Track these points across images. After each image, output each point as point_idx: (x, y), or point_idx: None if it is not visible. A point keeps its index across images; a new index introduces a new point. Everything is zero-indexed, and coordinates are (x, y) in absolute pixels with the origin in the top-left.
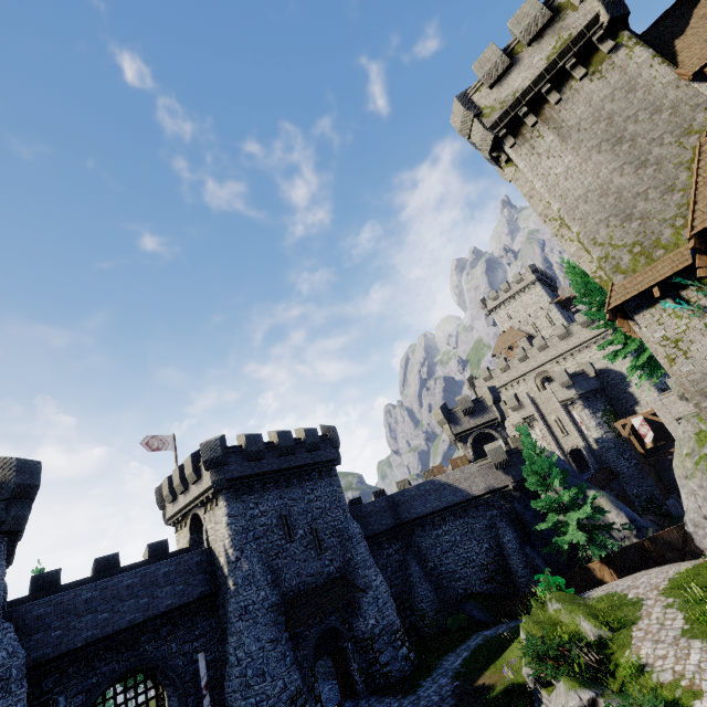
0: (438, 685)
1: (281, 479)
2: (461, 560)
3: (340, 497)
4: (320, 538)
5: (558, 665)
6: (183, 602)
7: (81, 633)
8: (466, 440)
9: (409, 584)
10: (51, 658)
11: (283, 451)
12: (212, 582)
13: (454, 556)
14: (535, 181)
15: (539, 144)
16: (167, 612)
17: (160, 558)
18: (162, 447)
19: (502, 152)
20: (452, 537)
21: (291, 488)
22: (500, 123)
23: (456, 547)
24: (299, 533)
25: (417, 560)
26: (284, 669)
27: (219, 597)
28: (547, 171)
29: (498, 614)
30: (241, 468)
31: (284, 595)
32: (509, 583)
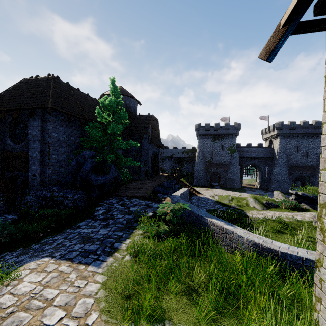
0: None
1: (299, 136)
2: None
3: None
4: (308, 155)
5: None
6: (264, 157)
7: (245, 155)
8: None
9: None
10: (241, 157)
11: (303, 128)
12: (272, 155)
13: None
14: None
15: None
16: (261, 157)
17: (260, 147)
18: (264, 119)
19: None
20: None
21: (302, 139)
22: None
23: None
24: (301, 152)
25: None
26: (285, 176)
27: (273, 159)
28: None
29: None
30: (286, 131)
31: (290, 164)
32: None
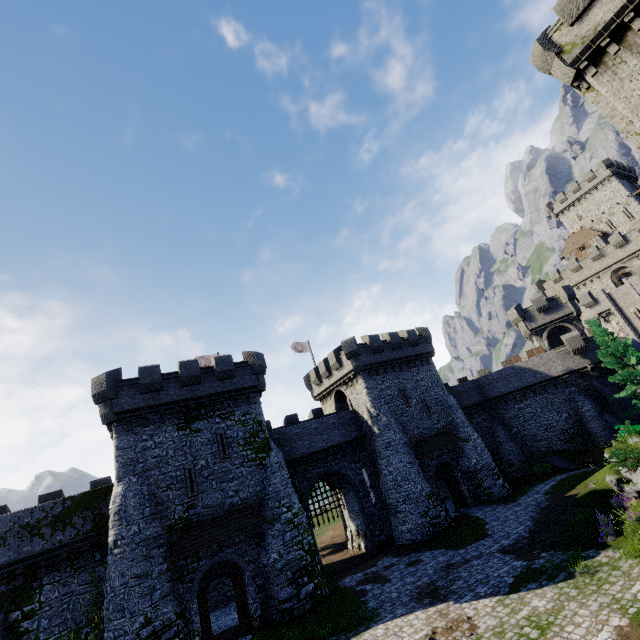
0: (533, 497)
1: (395, 366)
2: (542, 426)
3: (438, 379)
4: (428, 406)
5: (638, 462)
6: (346, 440)
7: (298, 450)
8: (541, 334)
9: (497, 443)
10: (288, 461)
11: (394, 346)
12: (360, 430)
13: (535, 423)
14: (617, 104)
15: (621, 69)
16: (339, 445)
17: (321, 417)
18: (303, 350)
19: (582, 82)
20: (533, 409)
21: (402, 372)
22: (582, 56)
23: (537, 417)
24: (413, 401)
25: (502, 426)
26: (420, 479)
27: (366, 439)
28: (629, 94)
29: (579, 463)
30: (369, 358)
31: (410, 439)
32: (588, 443)
